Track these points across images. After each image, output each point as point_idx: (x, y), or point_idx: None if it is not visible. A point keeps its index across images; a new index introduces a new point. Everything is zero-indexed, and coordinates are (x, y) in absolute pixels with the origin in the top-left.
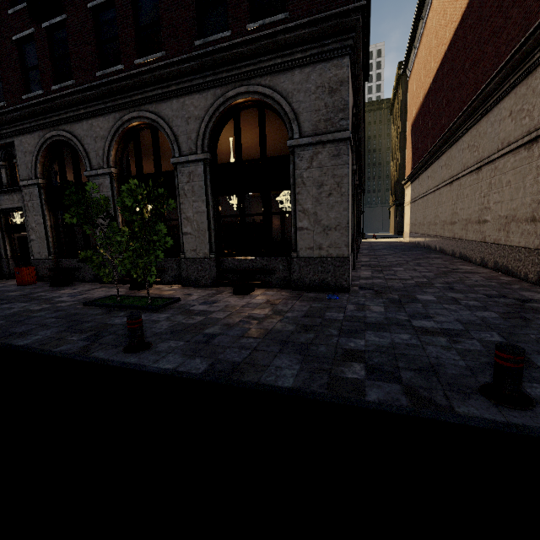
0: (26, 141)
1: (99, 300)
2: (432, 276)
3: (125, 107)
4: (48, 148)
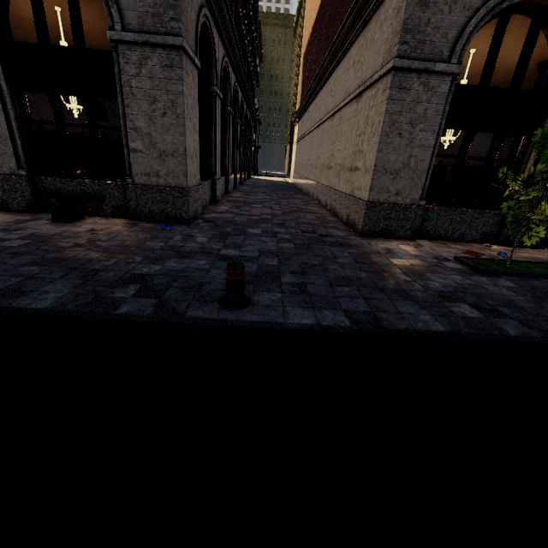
0: None
1: None
2: (279, 214)
3: None
4: None
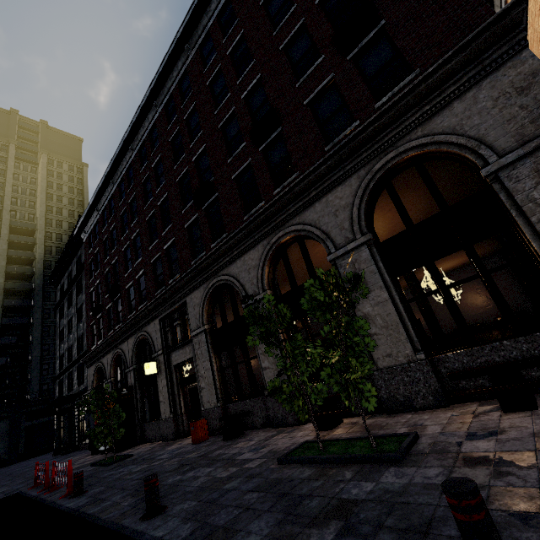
0: (194, 296)
1: (293, 453)
2: None
3: (271, 232)
4: (211, 295)
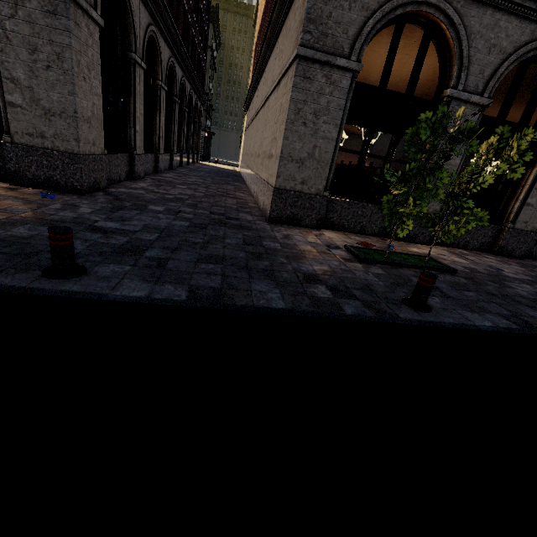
0: None
1: None
2: (199, 195)
3: None
4: None
